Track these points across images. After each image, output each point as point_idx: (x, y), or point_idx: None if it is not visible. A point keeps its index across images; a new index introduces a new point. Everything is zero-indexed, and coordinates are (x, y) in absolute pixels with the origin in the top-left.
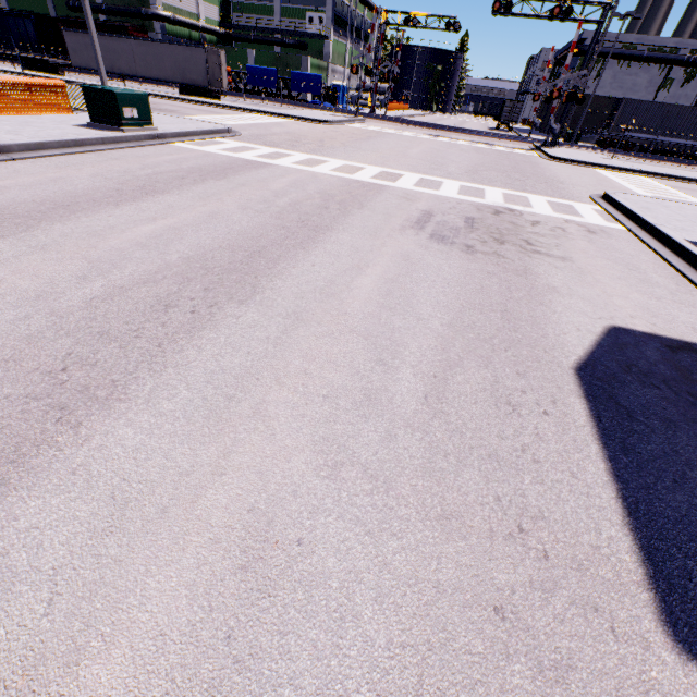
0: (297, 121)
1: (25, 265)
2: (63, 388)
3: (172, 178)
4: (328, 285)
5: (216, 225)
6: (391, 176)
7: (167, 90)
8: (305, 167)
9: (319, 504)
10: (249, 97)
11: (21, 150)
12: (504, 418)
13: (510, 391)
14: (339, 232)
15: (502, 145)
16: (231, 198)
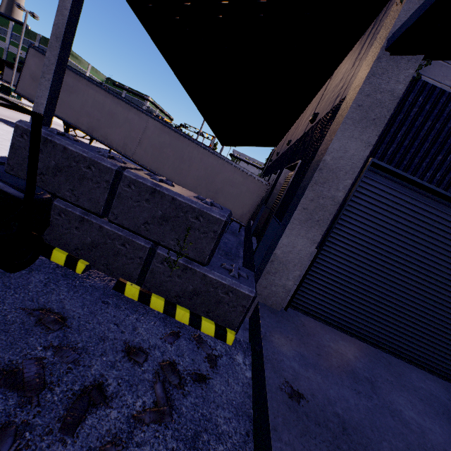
0: None
1: None
2: None
3: None
4: None
5: None
6: None
7: None
8: None
9: (7, 114)
10: None
11: None
12: None
13: None
14: None
15: None
16: None
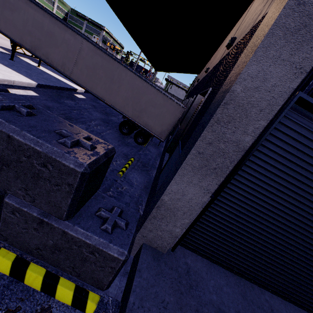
0: None
1: None
2: None
3: None
4: None
5: None
6: None
7: None
8: None
9: None
10: None
11: None
12: (0, 44)
13: (5, 46)
14: None
15: None
16: None
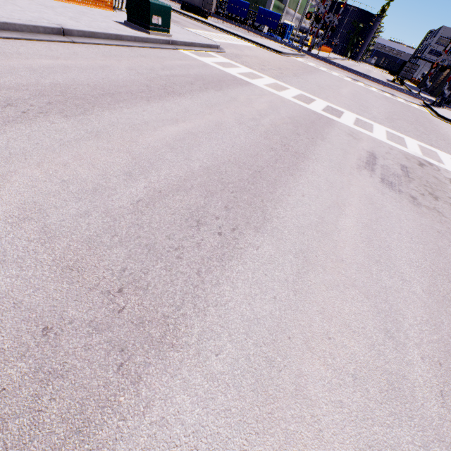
0: (260, 47)
1: (83, 150)
2: (121, 317)
3: (184, 82)
4: (320, 222)
5: (222, 136)
6: (335, 112)
7: (171, 4)
8: (274, 90)
9: None
10: (227, 21)
11: (79, 35)
12: None
13: None
14: (313, 162)
15: (401, 97)
16: (228, 111)
